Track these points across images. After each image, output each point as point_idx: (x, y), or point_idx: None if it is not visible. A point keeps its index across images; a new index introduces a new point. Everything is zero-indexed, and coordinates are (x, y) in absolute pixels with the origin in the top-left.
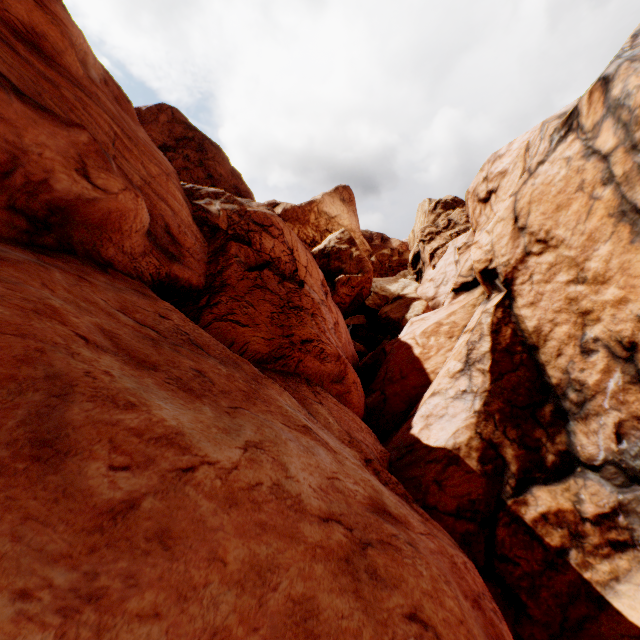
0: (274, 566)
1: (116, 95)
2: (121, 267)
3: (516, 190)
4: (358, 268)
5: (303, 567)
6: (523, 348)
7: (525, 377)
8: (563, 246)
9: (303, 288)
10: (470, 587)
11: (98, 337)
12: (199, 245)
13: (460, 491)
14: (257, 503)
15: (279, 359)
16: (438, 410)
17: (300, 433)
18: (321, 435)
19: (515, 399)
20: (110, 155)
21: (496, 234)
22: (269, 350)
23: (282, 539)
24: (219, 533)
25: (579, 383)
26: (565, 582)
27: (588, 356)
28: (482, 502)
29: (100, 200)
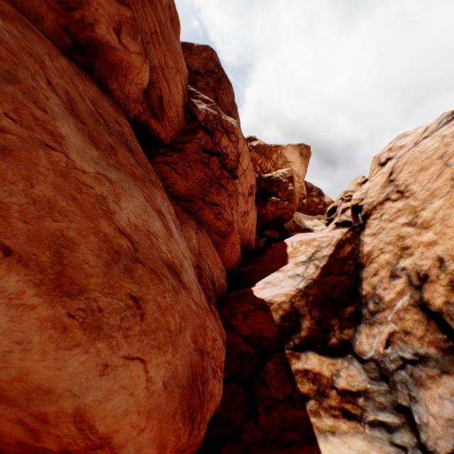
0: (64, 214)
1: (173, 17)
2: (117, 98)
3: (401, 155)
4: (287, 198)
5: (83, 230)
6: (353, 263)
7: (345, 282)
8: (412, 197)
9: (234, 180)
10: (205, 345)
11: (60, 91)
12: (177, 120)
13: (257, 327)
14: (81, 190)
15: (188, 201)
16: (276, 281)
17: (152, 208)
18: (170, 225)
19: (330, 293)
20: (145, 40)
21: (374, 182)
22: (185, 194)
23: (81, 212)
24: (42, 176)
25: (379, 298)
26: (295, 415)
27: (393, 279)
28: (268, 341)
29: (119, 51)
